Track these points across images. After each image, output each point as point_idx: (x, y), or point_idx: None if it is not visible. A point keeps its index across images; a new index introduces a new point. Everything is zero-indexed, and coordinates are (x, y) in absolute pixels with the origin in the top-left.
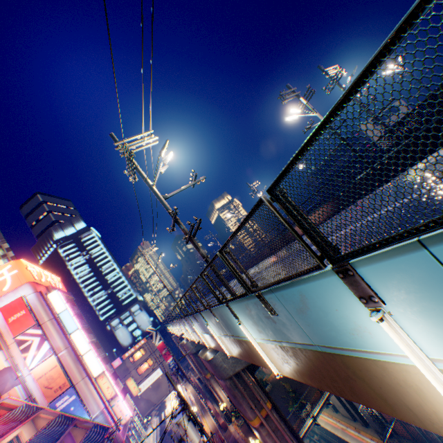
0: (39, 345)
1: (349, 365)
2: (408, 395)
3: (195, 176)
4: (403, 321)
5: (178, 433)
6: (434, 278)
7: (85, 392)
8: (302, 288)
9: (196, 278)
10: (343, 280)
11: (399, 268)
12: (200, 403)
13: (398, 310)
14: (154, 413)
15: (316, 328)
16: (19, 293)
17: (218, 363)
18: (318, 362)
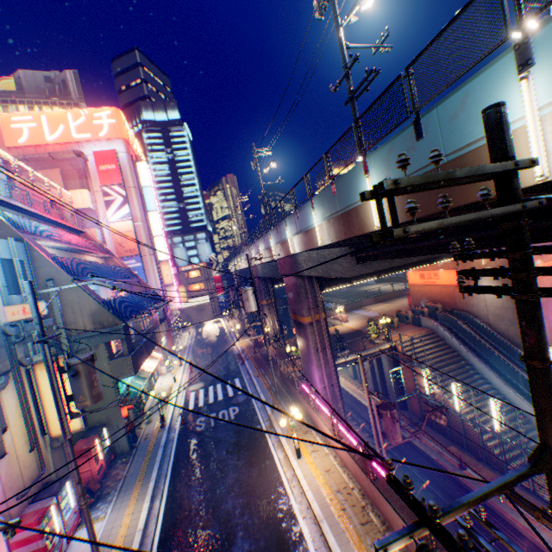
0: (121, 206)
1: (464, 164)
2: None
3: (386, 36)
4: (538, 78)
5: (213, 341)
6: None
7: (149, 266)
8: (470, 85)
9: (344, 132)
10: (515, 54)
11: None
12: (240, 331)
13: (540, 68)
14: (192, 327)
15: (457, 132)
16: (113, 146)
17: (299, 260)
18: None
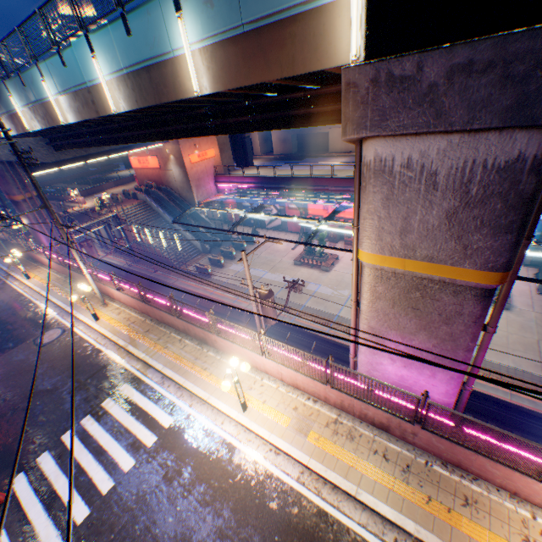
0: None
1: (46, 108)
2: (55, 114)
3: None
4: (48, 84)
5: None
6: (48, 70)
7: None
8: (32, 72)
9: None
10: (38, 69)
11: (45, 67)
12: None
13: (47, 80)
14: None
15: (37, 91)
16: None
17: None
18: (41, 112)
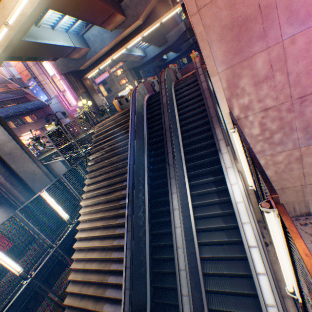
0: None
1: None
2: None
3: None
4: None
5: None
6: None
7: (44, 83)
8: None
9: None
10: None
11: None
12: None
13: None
14: None
15: None
16: None
17: None
18: None
